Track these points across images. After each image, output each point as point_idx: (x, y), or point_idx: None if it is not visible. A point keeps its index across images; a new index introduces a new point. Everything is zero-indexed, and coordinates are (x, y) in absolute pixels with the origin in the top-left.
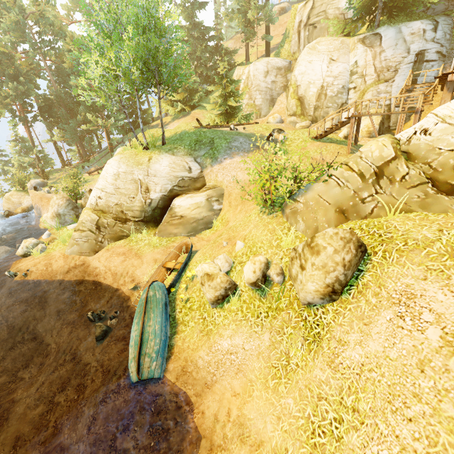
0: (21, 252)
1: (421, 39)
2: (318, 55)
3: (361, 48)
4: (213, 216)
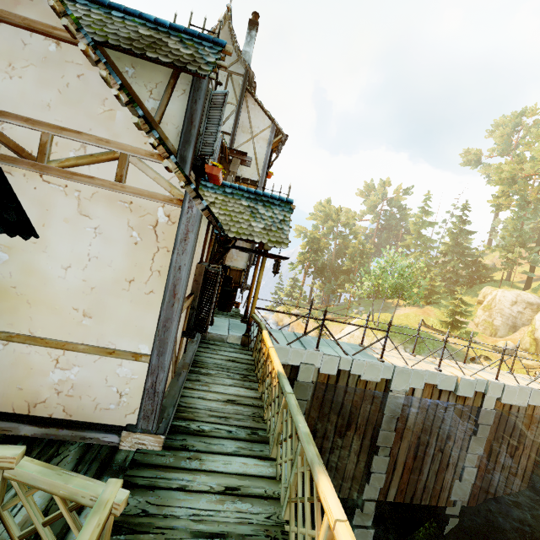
0: None
1: None
2: None
3: None
4: None
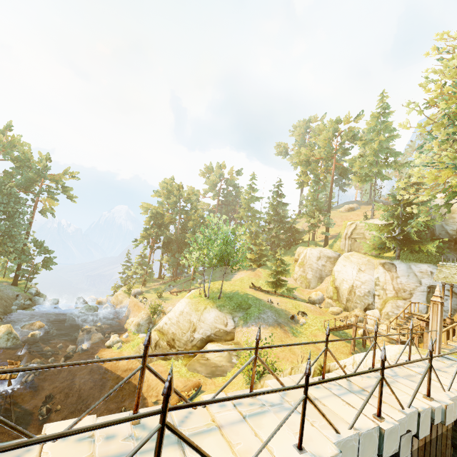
0: (108, 344)
1: (429, 277)
2: (350, 263)
3: (381, 269)
4: (229, 367)
